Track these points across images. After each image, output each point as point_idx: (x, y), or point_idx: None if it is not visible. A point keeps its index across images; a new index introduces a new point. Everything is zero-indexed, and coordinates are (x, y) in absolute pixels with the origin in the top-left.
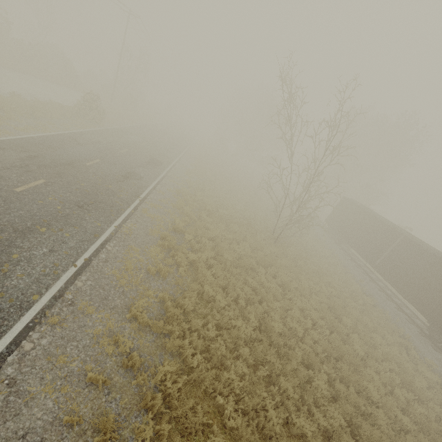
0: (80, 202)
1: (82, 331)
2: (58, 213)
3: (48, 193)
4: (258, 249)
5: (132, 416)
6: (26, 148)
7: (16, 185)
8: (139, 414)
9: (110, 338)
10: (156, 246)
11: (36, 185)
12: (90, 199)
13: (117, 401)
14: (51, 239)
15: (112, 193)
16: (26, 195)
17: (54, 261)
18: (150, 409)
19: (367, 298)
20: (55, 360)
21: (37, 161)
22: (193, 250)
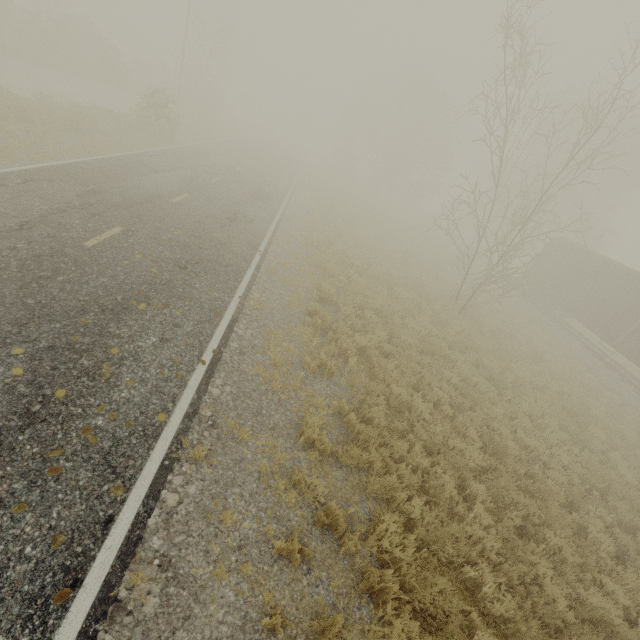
0: (180, 260)
1: (241, 468)
2: (155, 279)
3: (132, 247)
4: (442, 325)
5: (353, 607)
6: (81, 178)
7: (84, 237)
8: (361, 603)
9: (283, 477)
10: (303, 326)
11: (111, 236)
12: (193, 256)
13: (325, 583)
14: (157, 321)
15: (221, 245)
16: (103, 253)
17: (171, 356)
18: (377, 593)
19: (612, 394)
20: (217, 520)
21: (102, 198)
22: (355, 330)
